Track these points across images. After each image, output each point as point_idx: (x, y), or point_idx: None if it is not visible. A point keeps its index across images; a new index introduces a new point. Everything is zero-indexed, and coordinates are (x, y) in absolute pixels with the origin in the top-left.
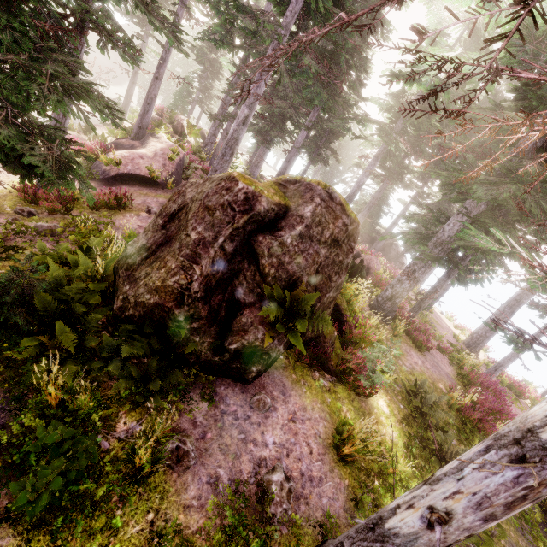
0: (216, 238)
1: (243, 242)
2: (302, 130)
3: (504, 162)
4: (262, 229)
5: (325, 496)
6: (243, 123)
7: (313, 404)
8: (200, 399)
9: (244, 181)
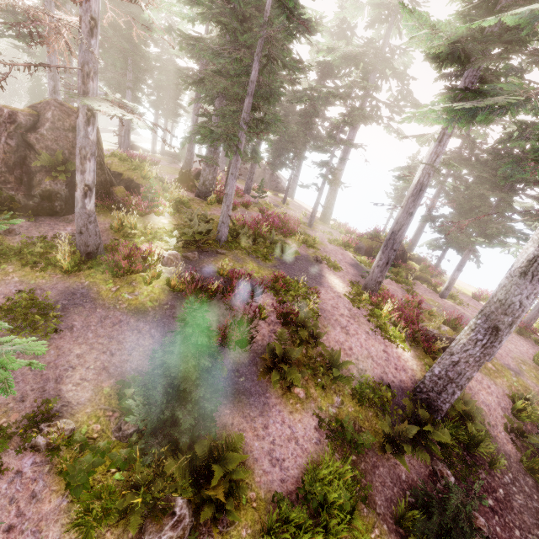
0: (1, 140)
1: (20, 140)
2: (127, 90)
3: (222, 69)
4: (29, 131)
5: None
6: (54, 92)
7: (105, 220)
8: (27, 221)
9: (5, 107)
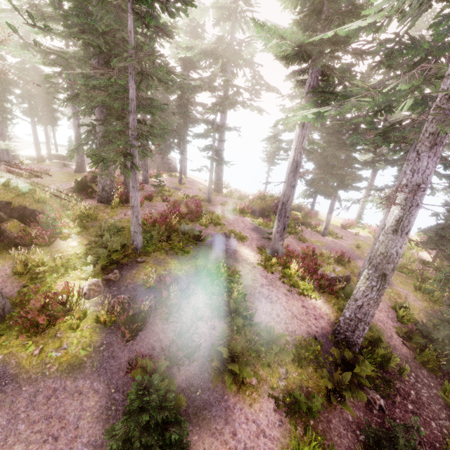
0: None
1: None
2: None
3: None
4: None
5: (3, 293)
6: None
7: (4, 264)
8: None
9: None
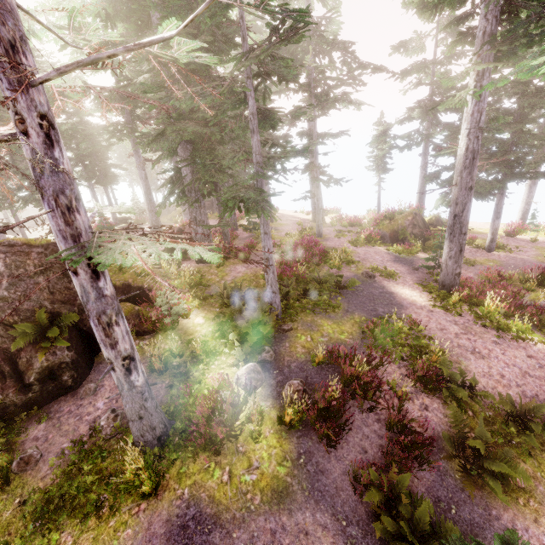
0: None
1: None
2: None
3: None
4: None
5: None
6: None
7: None
8: (38, 424)
9: None
